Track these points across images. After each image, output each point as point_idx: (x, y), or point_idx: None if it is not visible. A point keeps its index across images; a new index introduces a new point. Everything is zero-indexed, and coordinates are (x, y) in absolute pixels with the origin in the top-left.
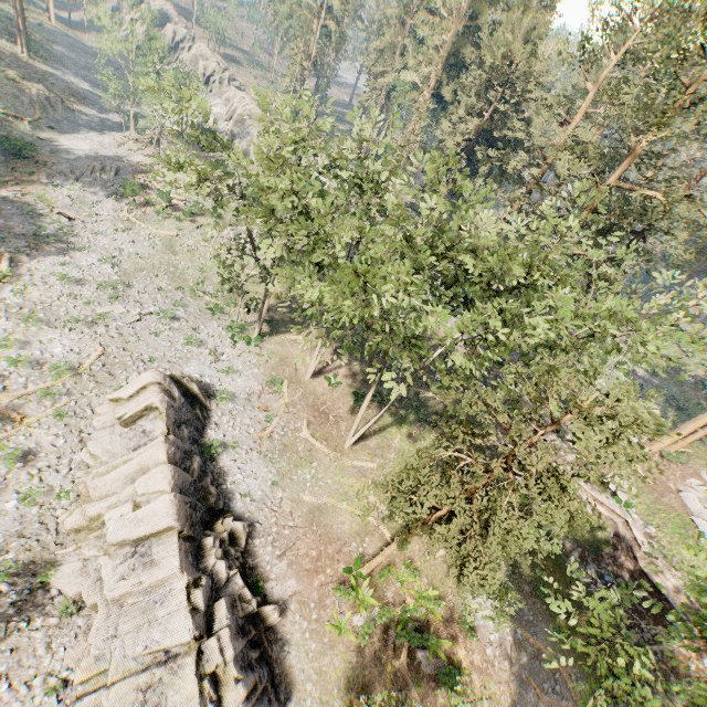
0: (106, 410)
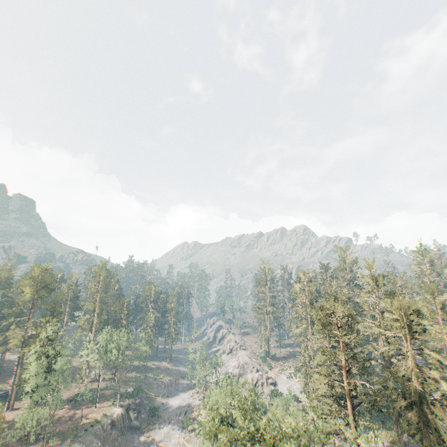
0: None
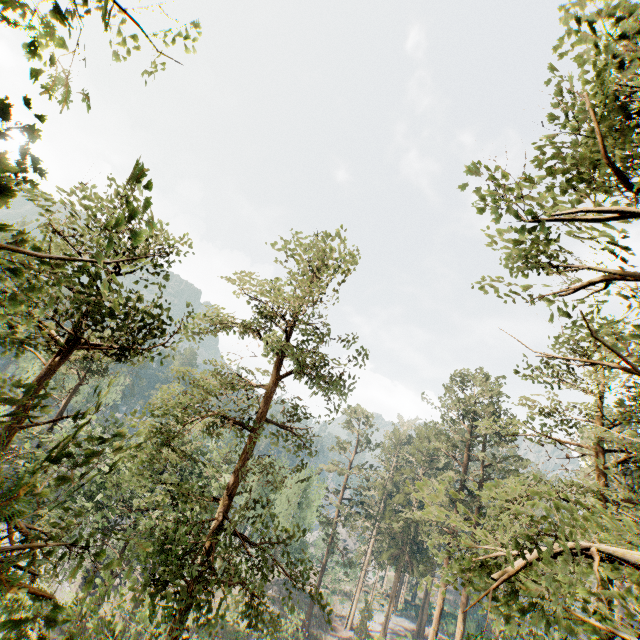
0: None
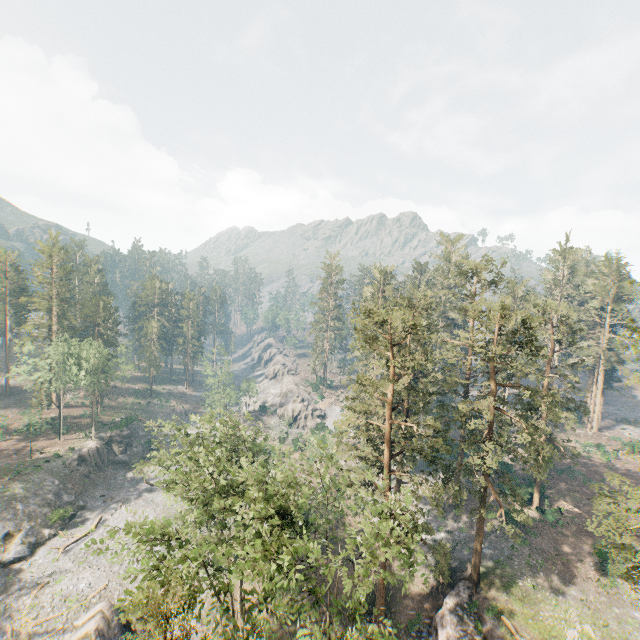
0: (69, 635)
